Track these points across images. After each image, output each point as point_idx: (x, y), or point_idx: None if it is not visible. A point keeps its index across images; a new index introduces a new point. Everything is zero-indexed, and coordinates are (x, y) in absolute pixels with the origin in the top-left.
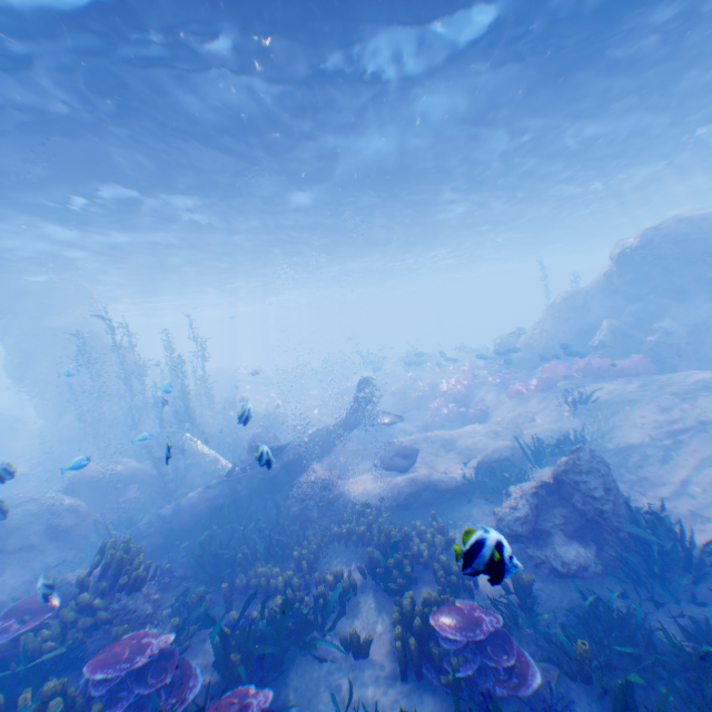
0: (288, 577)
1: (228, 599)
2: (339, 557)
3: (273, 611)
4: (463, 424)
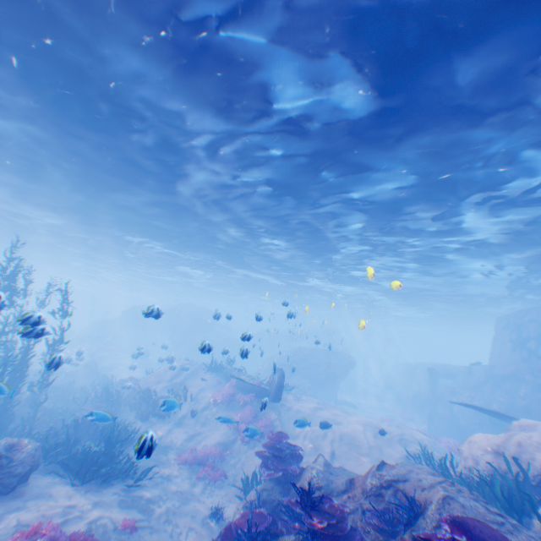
0: None
1: None
2: None
3: None
4: None
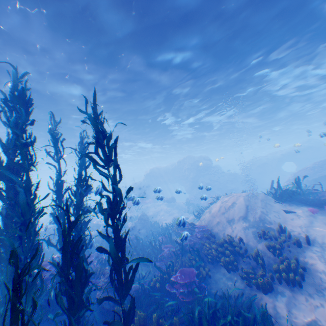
0: None
1: None
2: None
3: None
4: None
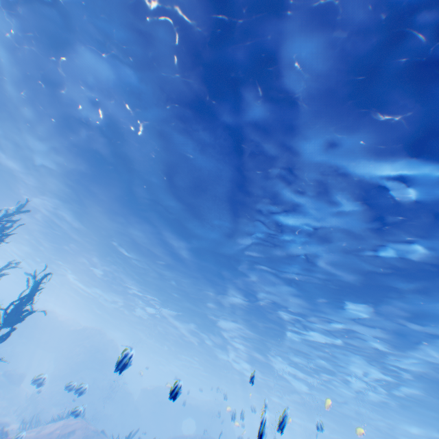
0: None
1: None
2: None
3: None
4: None
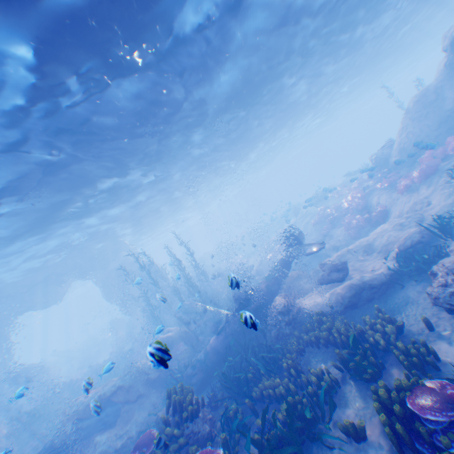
0: (286, 384)
1: (252, 409)
2: (317, 359)
3: (283, 415)
4: (373, 227)
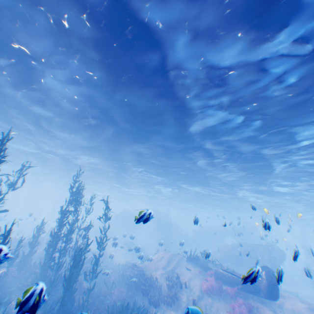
0: None
1: None
2: None
3: None
4: None
